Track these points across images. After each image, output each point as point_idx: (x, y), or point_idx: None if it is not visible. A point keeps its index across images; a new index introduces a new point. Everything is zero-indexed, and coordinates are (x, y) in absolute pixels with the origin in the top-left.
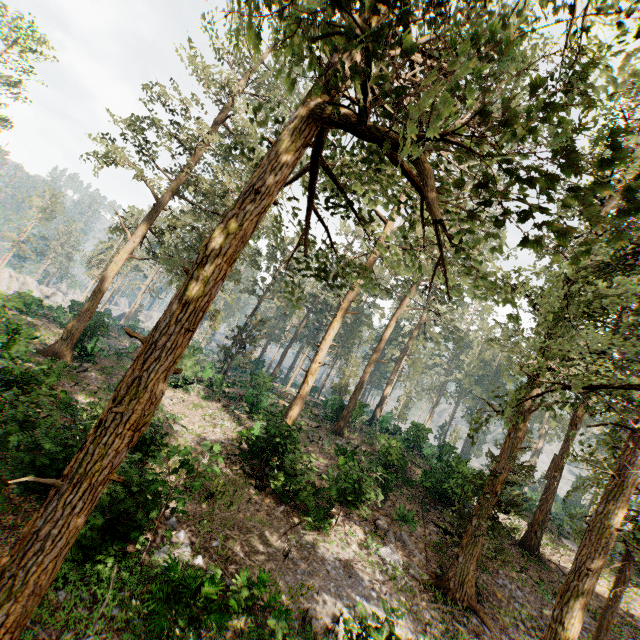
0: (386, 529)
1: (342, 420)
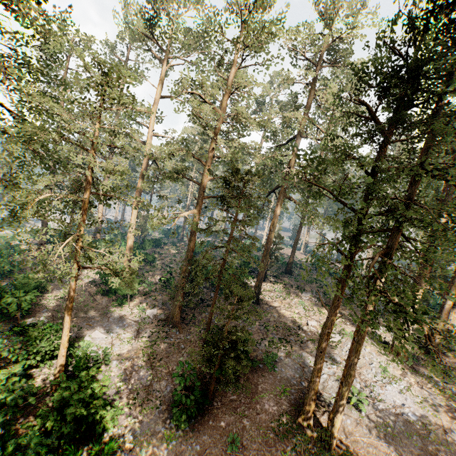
0: (162, 302)
1: None
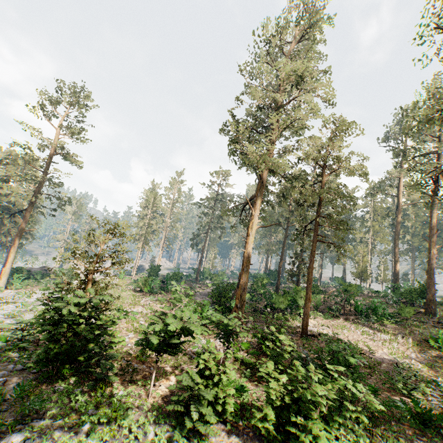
0: None
1: (430, 302)
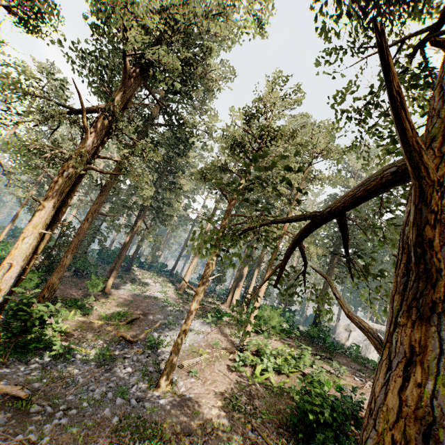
0: None
1: None
